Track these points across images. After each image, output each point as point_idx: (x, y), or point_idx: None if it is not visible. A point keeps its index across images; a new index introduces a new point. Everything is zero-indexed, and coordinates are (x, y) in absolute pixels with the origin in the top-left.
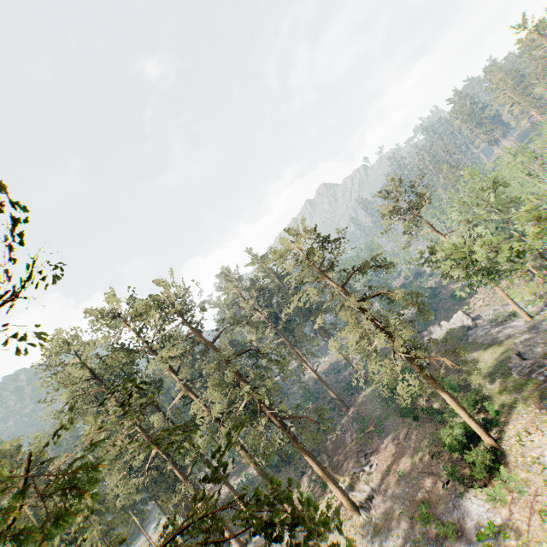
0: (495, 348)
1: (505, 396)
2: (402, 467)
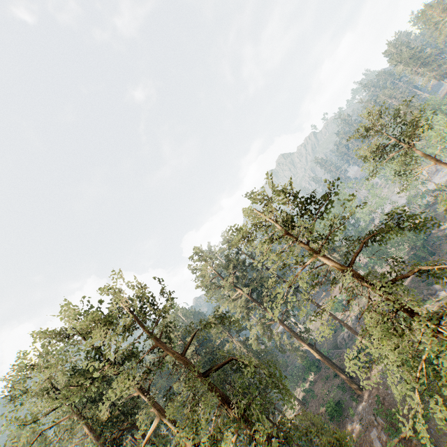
0: None
1: None
2: None
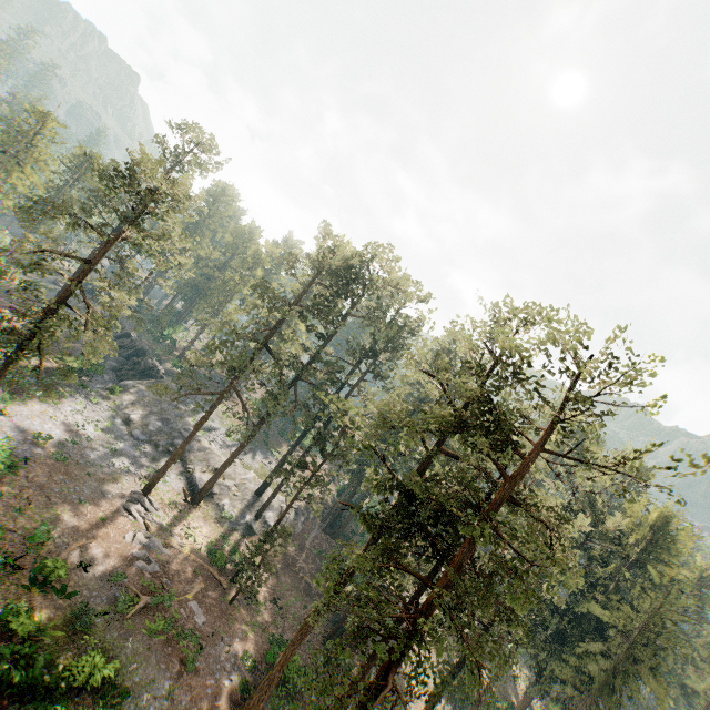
0: None
1: None
2: (81, 513)
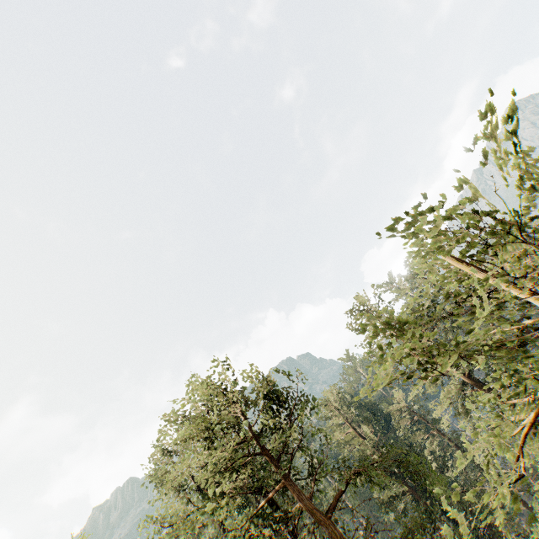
0: None
1: None
2: None
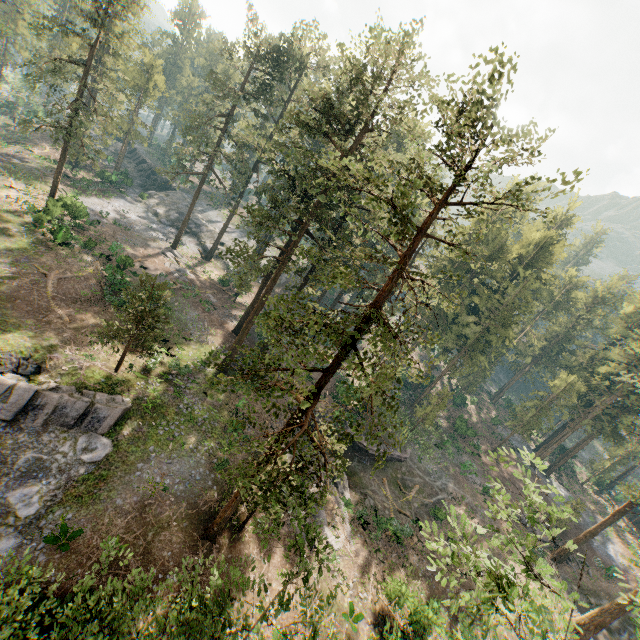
0: None
1: (8, 217)
2: (137, 250)
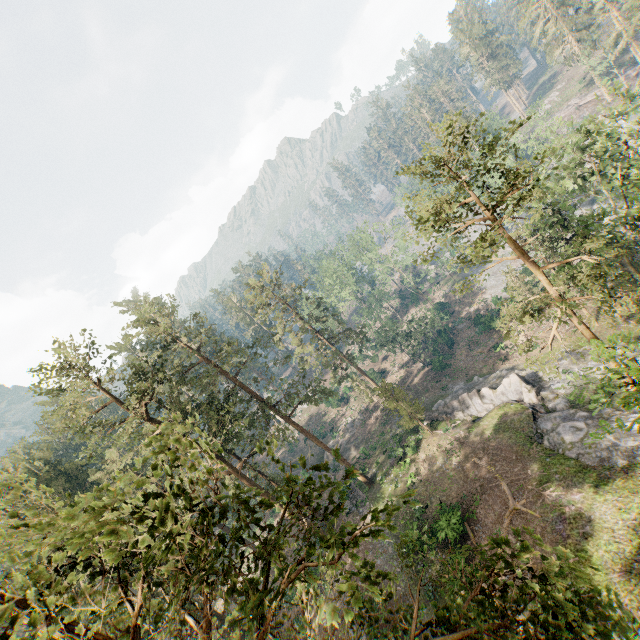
0: (619, 493)
1: None
2: None
